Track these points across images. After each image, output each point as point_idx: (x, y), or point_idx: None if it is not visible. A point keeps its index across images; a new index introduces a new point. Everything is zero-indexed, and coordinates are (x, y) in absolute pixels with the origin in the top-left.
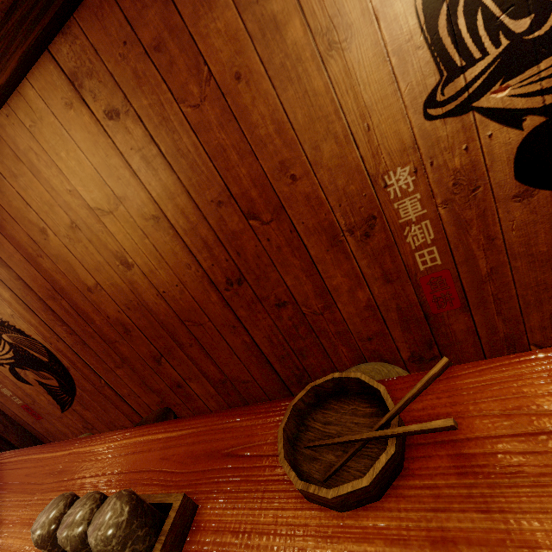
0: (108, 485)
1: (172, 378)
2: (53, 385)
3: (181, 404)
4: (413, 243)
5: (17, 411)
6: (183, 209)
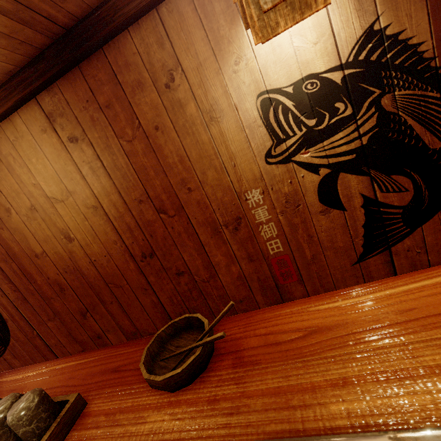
0: None
1: (94, 330)
2: None
3: None
4: (265, 236)
5: None
6: (115, 203)
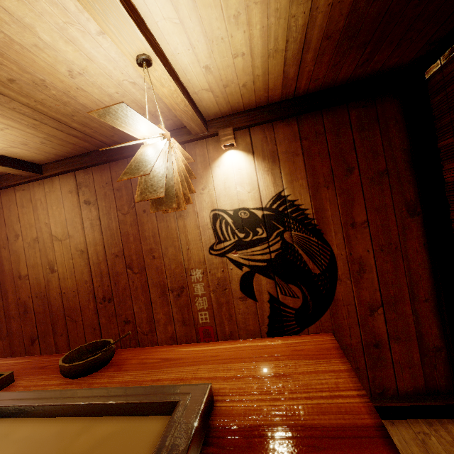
0: None
1: None
2: None
3: None
4: (198, 306)
5: None
6: (98, 252)
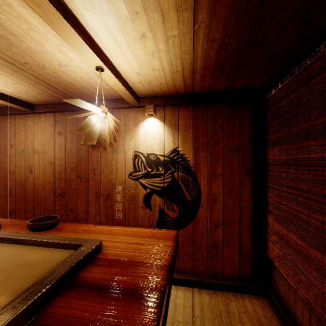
0: None
1: None
2: None
3: None
4: (117, 208)
5: None
6: (61, 165)
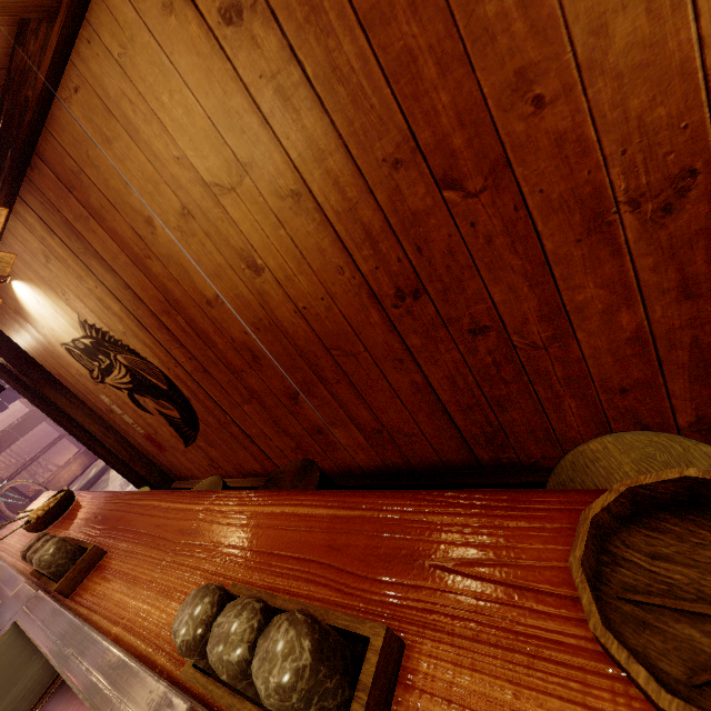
0: (257, 566)
1: (312, 421)
2: (174, 417)
3: (321, 453)
4: None
5: (140, 441)
6: (336, 177)
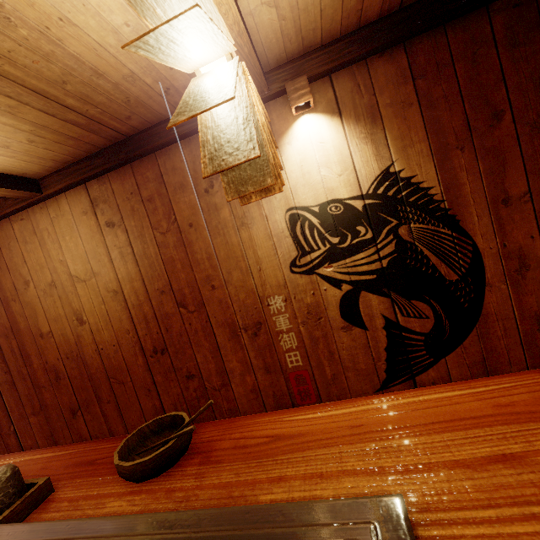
0: None
1: (81, 434)
2: None
3: None
4: (284, 346)
5: None
6: (137, 290)
